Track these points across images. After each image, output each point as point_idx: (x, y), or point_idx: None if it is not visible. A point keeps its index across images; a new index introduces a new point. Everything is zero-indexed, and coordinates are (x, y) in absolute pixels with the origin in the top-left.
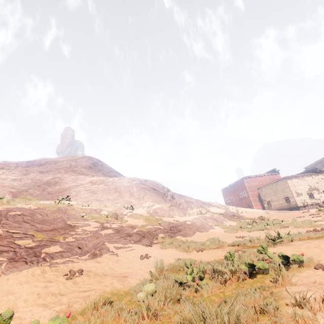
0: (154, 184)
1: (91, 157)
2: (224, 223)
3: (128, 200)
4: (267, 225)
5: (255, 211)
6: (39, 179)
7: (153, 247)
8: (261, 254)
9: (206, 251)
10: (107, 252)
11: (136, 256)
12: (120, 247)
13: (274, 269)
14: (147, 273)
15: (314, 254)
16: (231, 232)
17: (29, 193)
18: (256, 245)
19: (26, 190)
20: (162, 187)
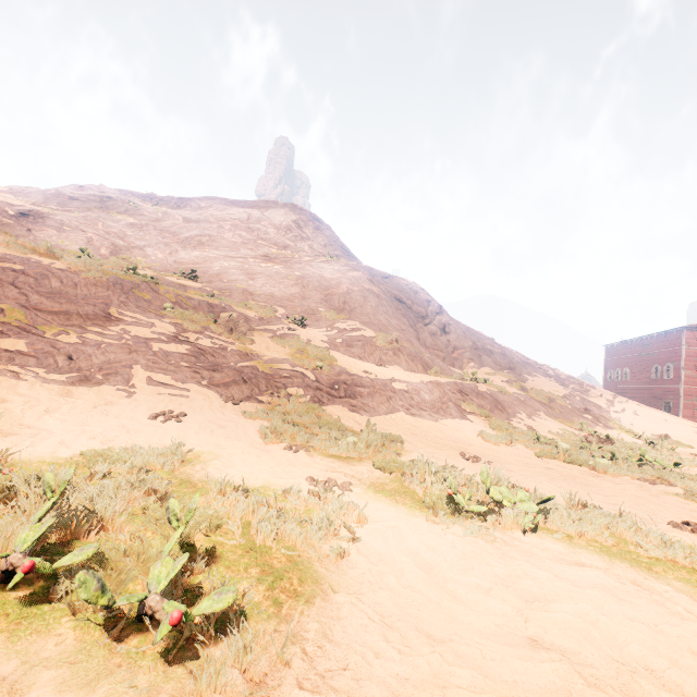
0: (406, 290)
1: (298, 208)
2: (519, 416)
3: (312, 308)
4: (612, 457)
5: (666, 419)
6: (174, 232)
7: (235, 407)
8: (302, 524)
9: (300, 455)
10: (118, 384)
11: (160, 409)
12: (161, 383)
13: (71, 604)
14: (52, 446)
15: (431, 627)
16: (490, 440)
17: (143, 254)
18: (417, 493)
19: (141, 247)
20: (426, 300)
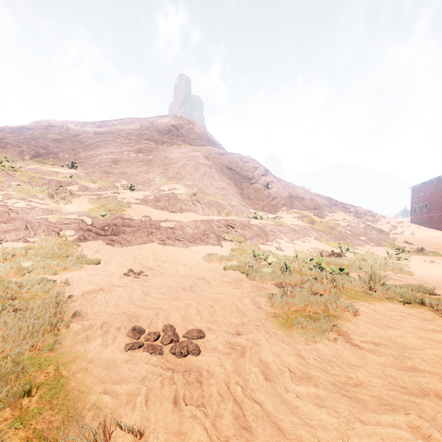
0: (237, 161)
1: (178, 117)
2: (277, 241)
3: (150, 178)
4: (285, 266)
5: (437, 236)
6: (82, 141)
7: None
8: None
9: None
10: None
11: None
12: None
13: None
14: None
15: None
16: (205, 258)
17: (56, 157)
18: None
19: (56, 153)
20: (254, 167)
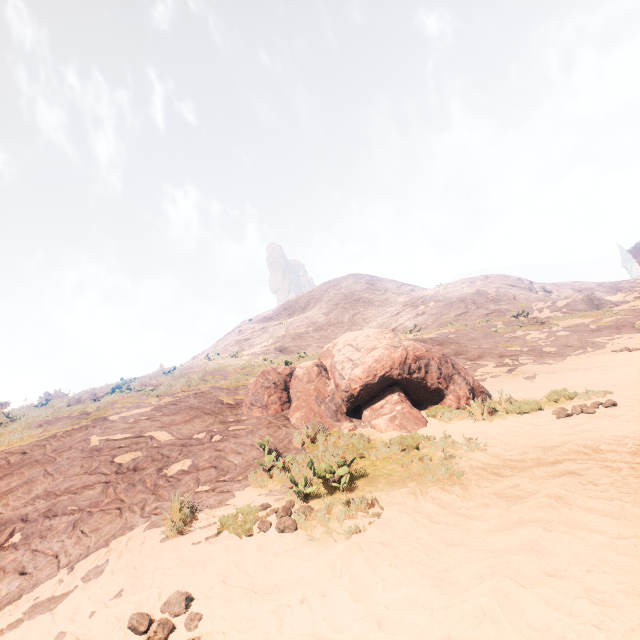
0: (504, 279)
1: (356, 275)
2: None
3: (500, 309)
4: None
5: None
6: (338, 322)
7: None
8: None
9: None
10: (605, 344)
11: None
12: (609, 339)
13: None
14: None
15: None
16: None
17: None
18: None
19: None
20: (518, 279)
